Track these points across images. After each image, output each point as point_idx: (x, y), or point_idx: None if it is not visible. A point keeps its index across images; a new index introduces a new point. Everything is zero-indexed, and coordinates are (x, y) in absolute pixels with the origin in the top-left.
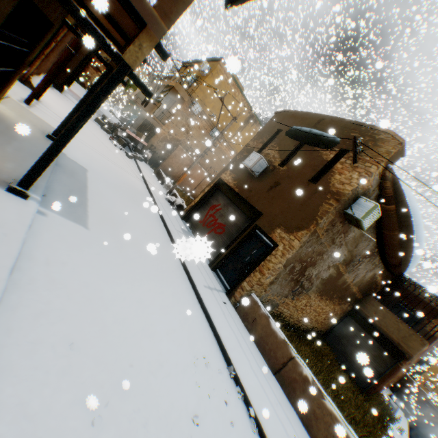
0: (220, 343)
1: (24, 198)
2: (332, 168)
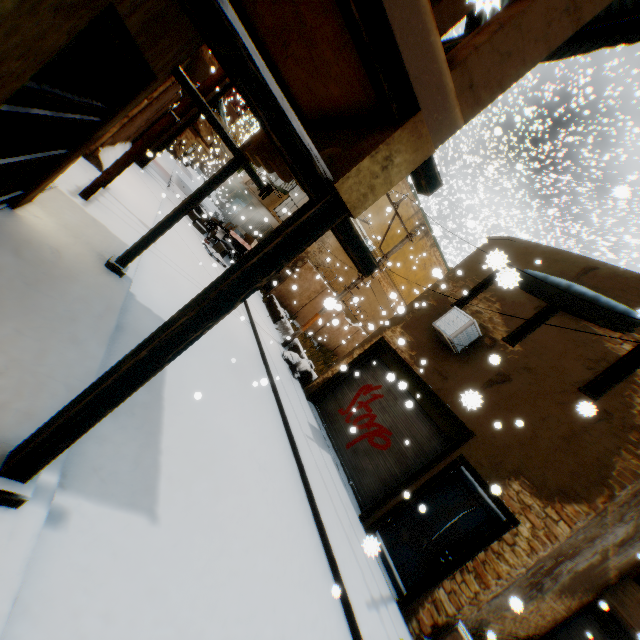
0: None
1: (11, 505)
2: (630, 373)
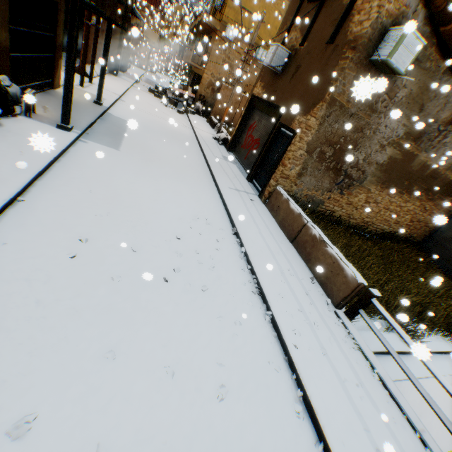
0: (230, 217)
1: (68, 130)
2: (351, 11)
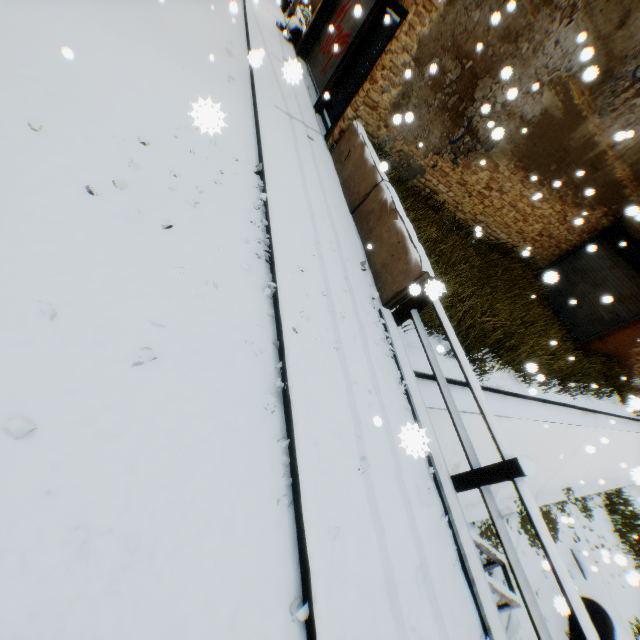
0: (260, 148)
1: None
2: None
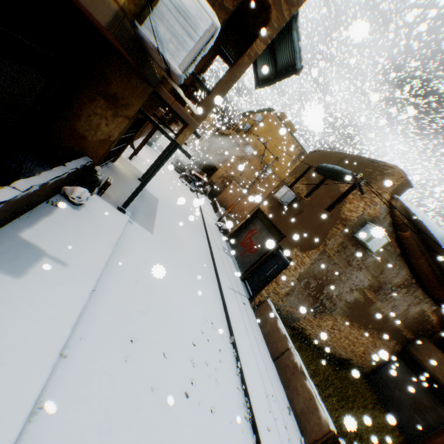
0: (229, 322)
1: (124, 213)
2: (345, 198)
